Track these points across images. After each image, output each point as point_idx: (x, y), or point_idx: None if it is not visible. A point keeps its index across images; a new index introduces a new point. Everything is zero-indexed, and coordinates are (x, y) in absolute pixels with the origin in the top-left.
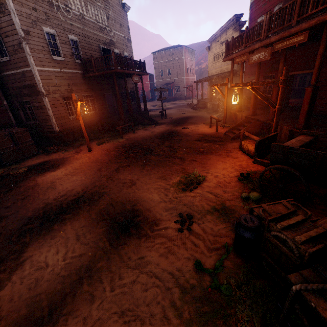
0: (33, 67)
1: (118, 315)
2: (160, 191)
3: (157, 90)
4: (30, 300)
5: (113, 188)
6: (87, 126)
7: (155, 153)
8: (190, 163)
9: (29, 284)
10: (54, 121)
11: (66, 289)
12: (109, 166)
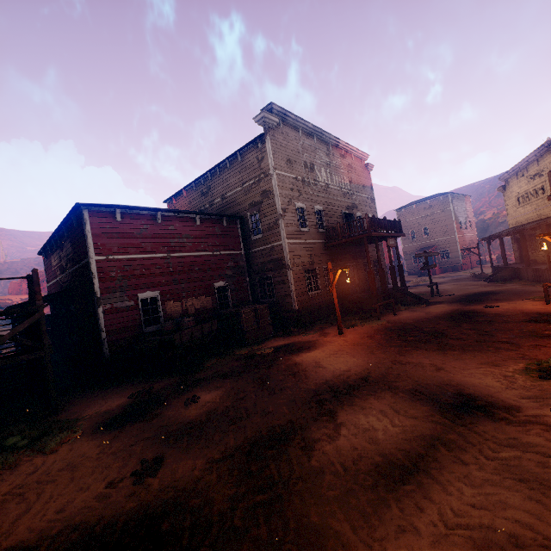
0: (284, 241)
1: (517, 480)
2: (495, 377)
3: (420, 256)
4: (378, 452)
5: (410, 371)
6: (324, 306)
7: (451, 336)
8: (533, 348)
9: (366, 440)
10: (294, 298)
11: (418, 450)
12: (383, 349)
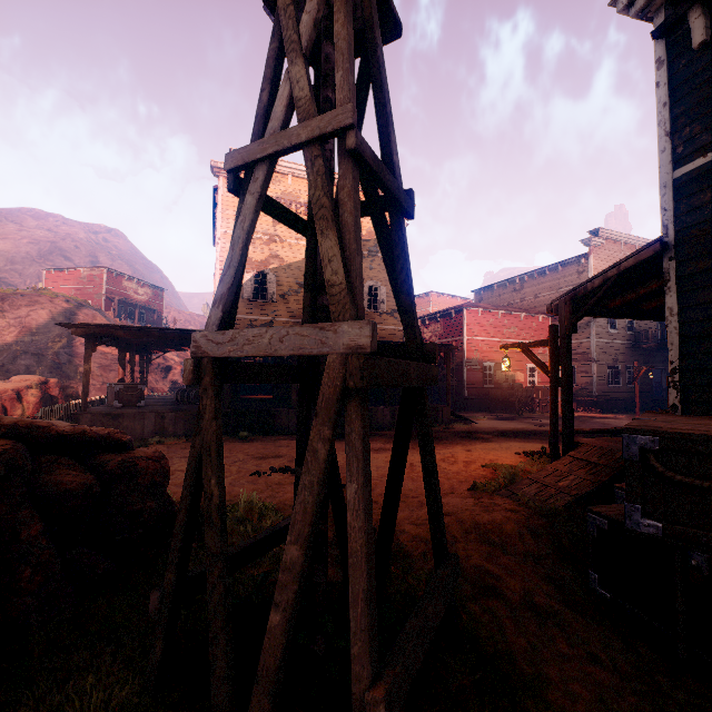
0: (593, 339)
1: None
2: None
3: None
4: None
5: None
6: (622, 400)
7: None
8: None
9: None
10: (595, 386)
11: None
12: None
